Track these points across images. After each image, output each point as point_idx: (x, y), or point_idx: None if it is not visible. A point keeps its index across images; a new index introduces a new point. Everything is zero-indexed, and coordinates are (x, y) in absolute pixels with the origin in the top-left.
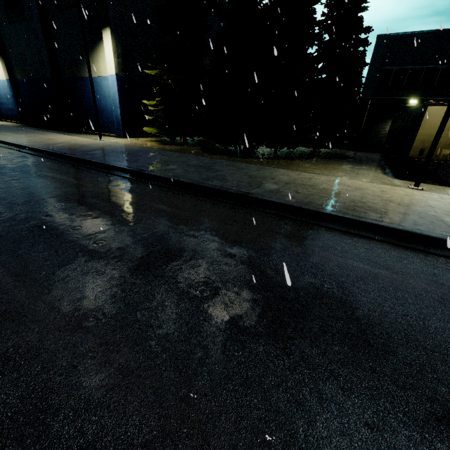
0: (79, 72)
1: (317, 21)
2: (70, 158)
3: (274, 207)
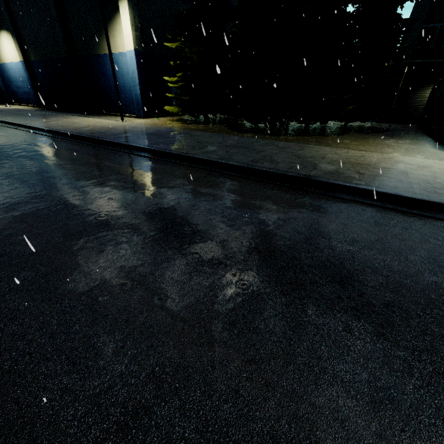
0: (94, 49)
1: None
2: (105, 142)
3: (342, 190)
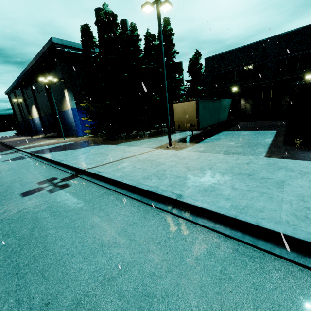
0: (60, 109)
1: (144, 68)
2: (28, 153)
3: (64, 166)
